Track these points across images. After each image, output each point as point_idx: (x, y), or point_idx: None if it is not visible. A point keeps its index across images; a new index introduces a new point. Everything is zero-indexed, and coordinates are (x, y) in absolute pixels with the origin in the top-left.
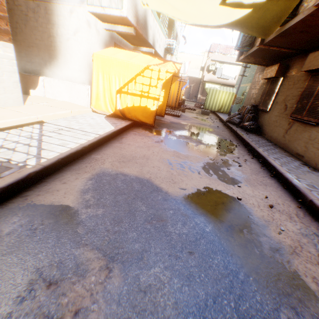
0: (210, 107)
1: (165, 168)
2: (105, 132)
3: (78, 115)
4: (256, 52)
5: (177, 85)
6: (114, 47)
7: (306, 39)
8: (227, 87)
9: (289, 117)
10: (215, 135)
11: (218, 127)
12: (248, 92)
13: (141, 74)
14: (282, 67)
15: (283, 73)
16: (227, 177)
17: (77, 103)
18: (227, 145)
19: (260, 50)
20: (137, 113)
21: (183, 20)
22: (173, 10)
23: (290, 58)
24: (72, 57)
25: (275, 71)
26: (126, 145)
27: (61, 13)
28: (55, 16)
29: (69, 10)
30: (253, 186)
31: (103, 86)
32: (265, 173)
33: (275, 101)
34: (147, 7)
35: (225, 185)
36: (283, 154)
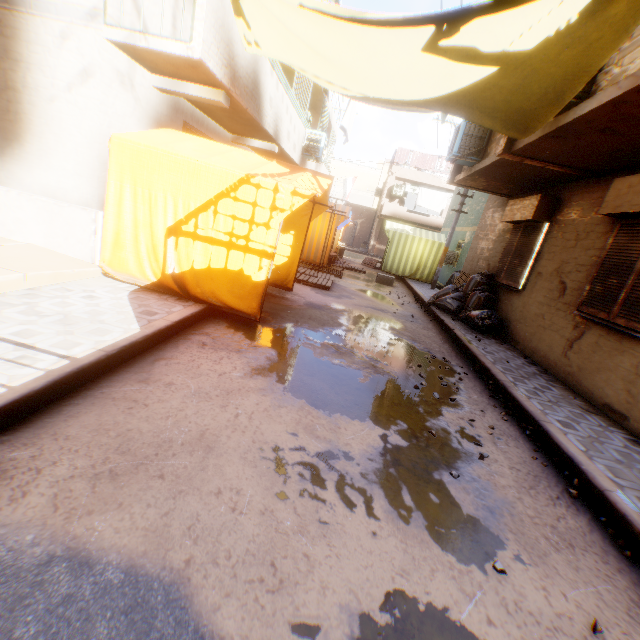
0: (395, 268)
1: (260, 496)
2: (100, 349)
3: (50, 287)
4: (493, 167)
5: (326, 221)
6: (182, 131)
7: (610, 147)
8: (427, 231)
9: (577, 313)
10: (409, 341)
11: (414, 318)
12: (472, 245)
13: (232, 193)
14: (547, 202)
15: (550, 213)
16: (455, 519)
17: (64, 253)
18: (439, 373)
19: (502, 163)
20: (218, 287)
21: (338, 84)
22: (316, 58)
23: (563, 185)
24: (61, 140)
25: (534, 208)
26: (157, 391)
27: (38, 36)
28: (23, 43)
29: (58, 32)
30: (540, 556)
31: (134, 216)
32: (554, 482)
33: (535, 272)
34: (258, 50)
35: (454, 566)
36: (575, 404)
